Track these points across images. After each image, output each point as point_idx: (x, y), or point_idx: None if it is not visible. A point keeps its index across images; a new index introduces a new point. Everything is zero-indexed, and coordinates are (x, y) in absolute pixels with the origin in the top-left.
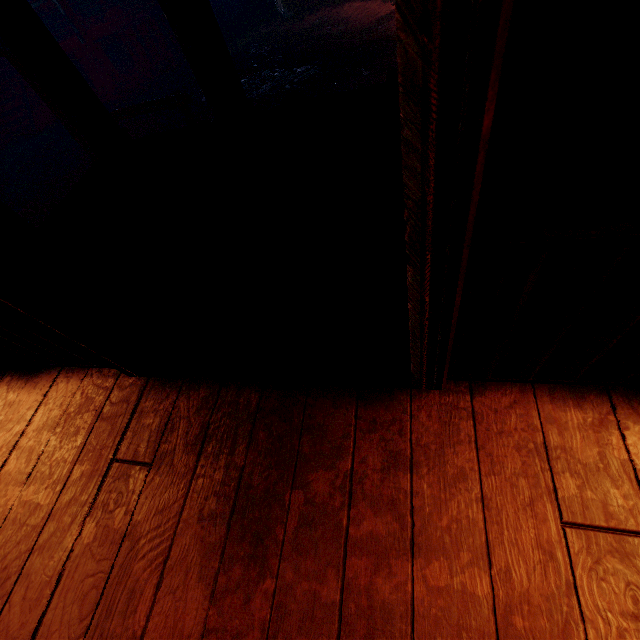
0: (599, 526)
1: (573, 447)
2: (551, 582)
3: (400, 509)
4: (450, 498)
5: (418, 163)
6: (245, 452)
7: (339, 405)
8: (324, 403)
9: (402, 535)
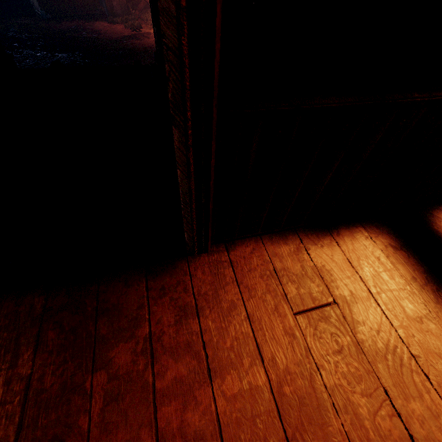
0: (311, 307)
1: (289, 266)
2: (298, 353)
3: (195, 348)
4: (229, 324)
5: (173, 4)
6: (31, 358)
7: (131, 284)
8: (116, 286)
9: (200, 367)
